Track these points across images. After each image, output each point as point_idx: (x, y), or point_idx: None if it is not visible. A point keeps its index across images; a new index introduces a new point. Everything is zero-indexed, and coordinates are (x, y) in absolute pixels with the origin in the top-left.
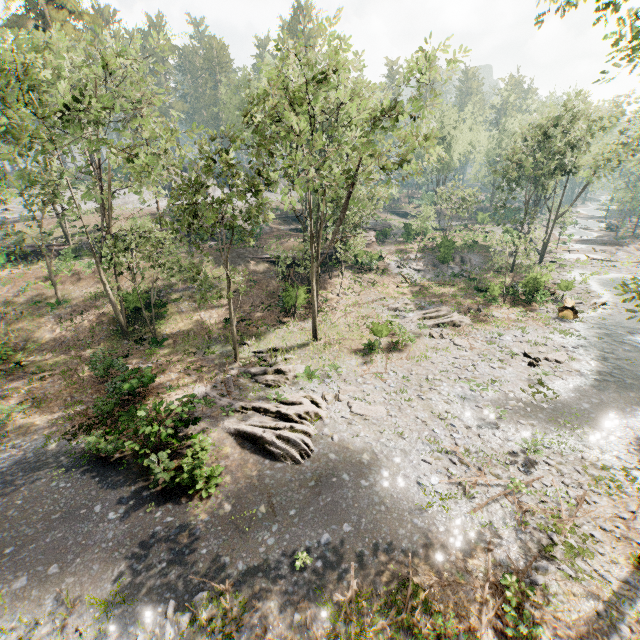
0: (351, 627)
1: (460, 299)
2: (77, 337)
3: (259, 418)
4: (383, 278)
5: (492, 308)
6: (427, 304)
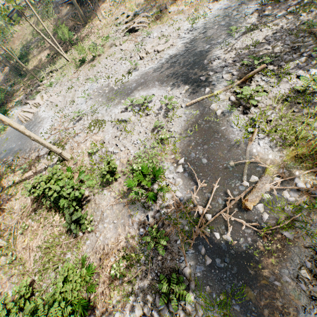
0: (3, 165)
1: None
2: (7, 78)
3: (28, 107)
4: None
5: (178, 2)
6: (142, 12)
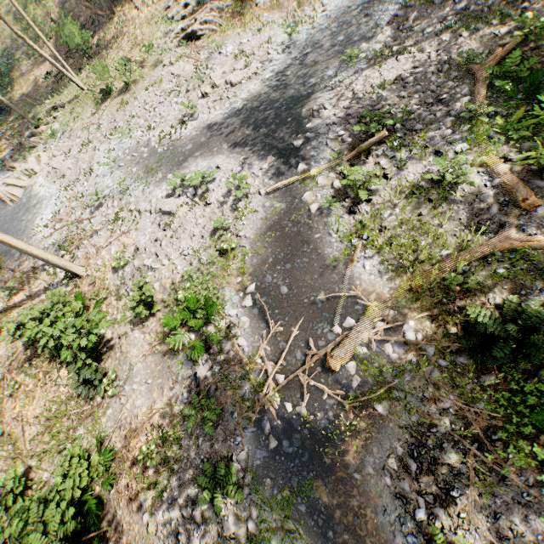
0: None
1: None
2: None
3: (17, 174)
4: None
5: None
6: None
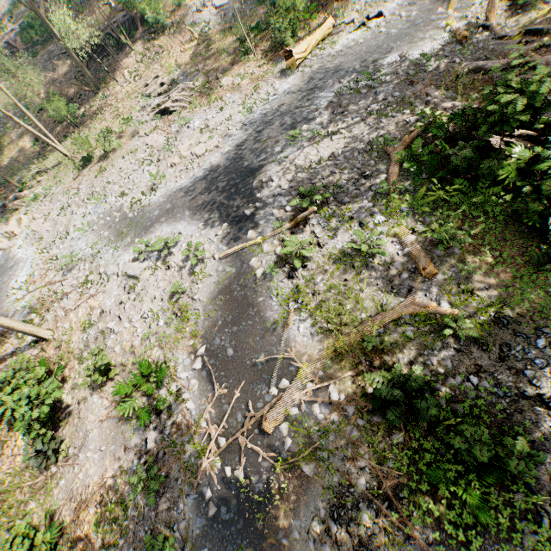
0: None
1: (224, 57)
2: None
3: None
4: (174, 40)
5: (235, 68)
6: (184, 78)
